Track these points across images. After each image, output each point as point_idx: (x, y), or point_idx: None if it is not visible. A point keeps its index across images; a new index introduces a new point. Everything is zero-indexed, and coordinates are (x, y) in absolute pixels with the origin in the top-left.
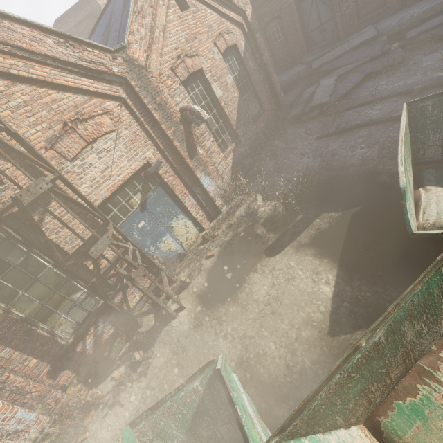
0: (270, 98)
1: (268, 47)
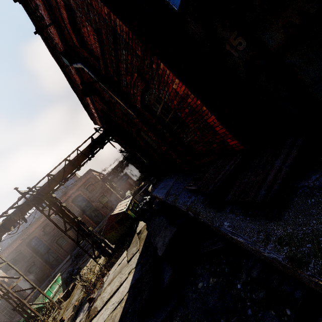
0: None
1: (32, 276)
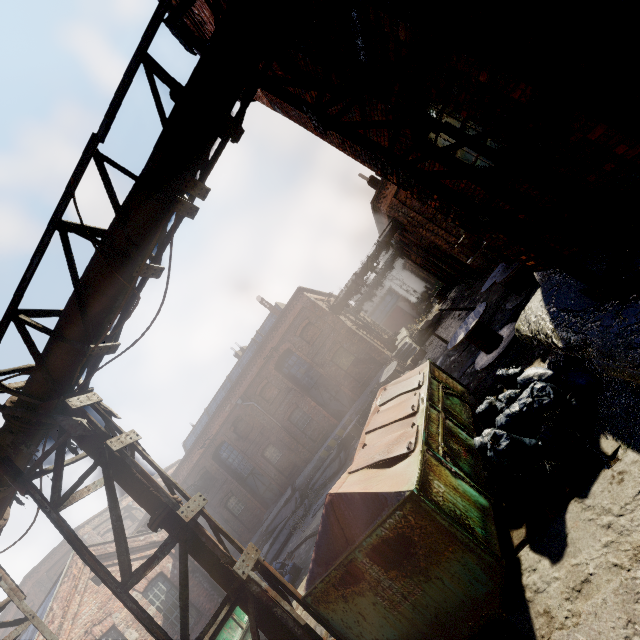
0: (213, 593)
1: (234, 518)
